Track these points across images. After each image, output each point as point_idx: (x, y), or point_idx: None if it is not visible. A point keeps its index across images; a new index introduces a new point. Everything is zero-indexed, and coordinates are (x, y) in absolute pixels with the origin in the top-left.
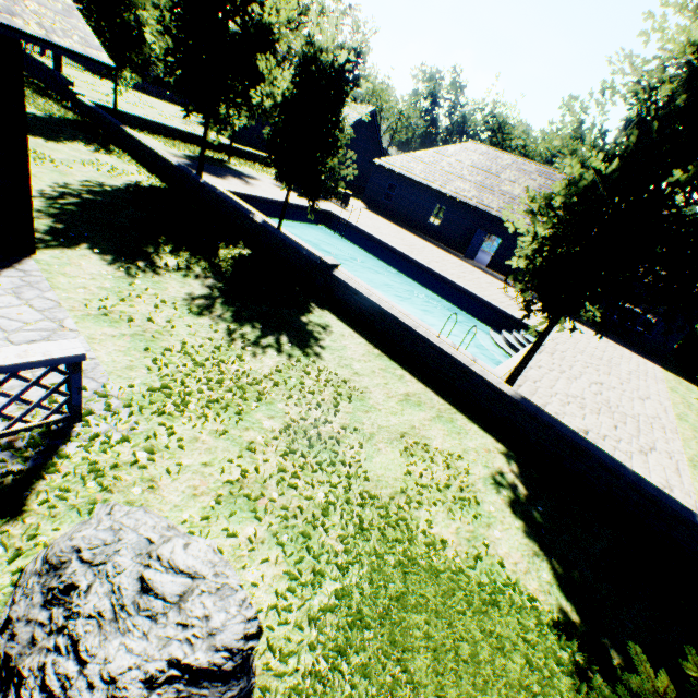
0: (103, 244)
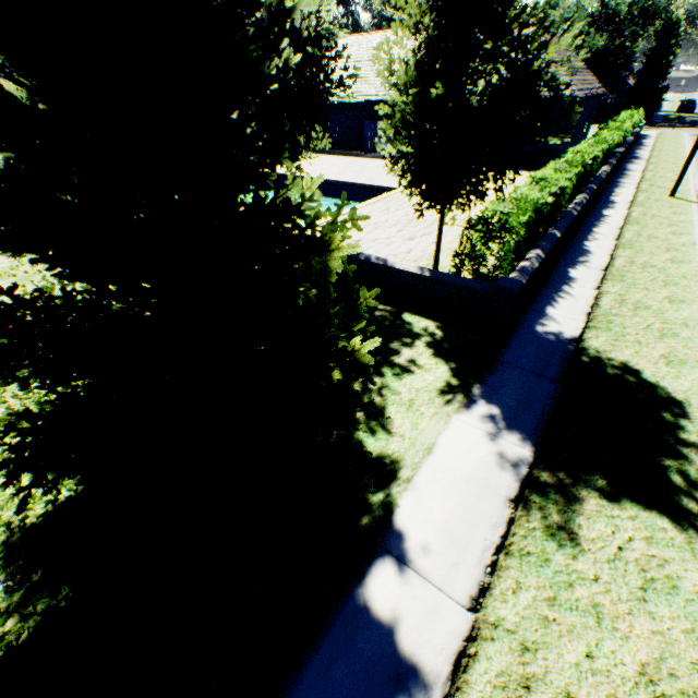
0: (7, 249)
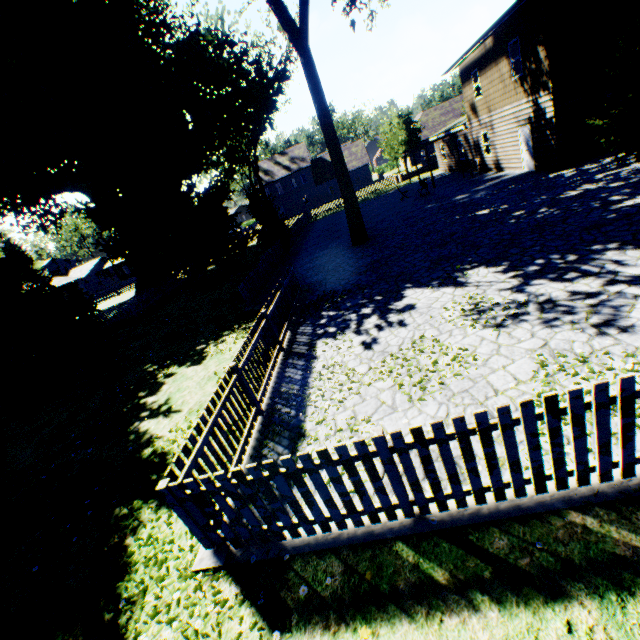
0: None
